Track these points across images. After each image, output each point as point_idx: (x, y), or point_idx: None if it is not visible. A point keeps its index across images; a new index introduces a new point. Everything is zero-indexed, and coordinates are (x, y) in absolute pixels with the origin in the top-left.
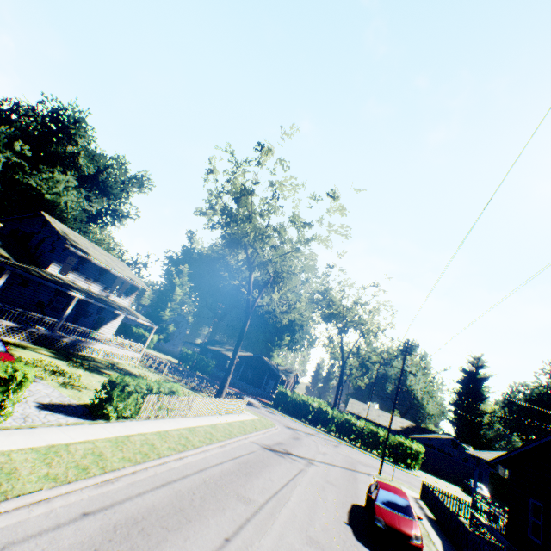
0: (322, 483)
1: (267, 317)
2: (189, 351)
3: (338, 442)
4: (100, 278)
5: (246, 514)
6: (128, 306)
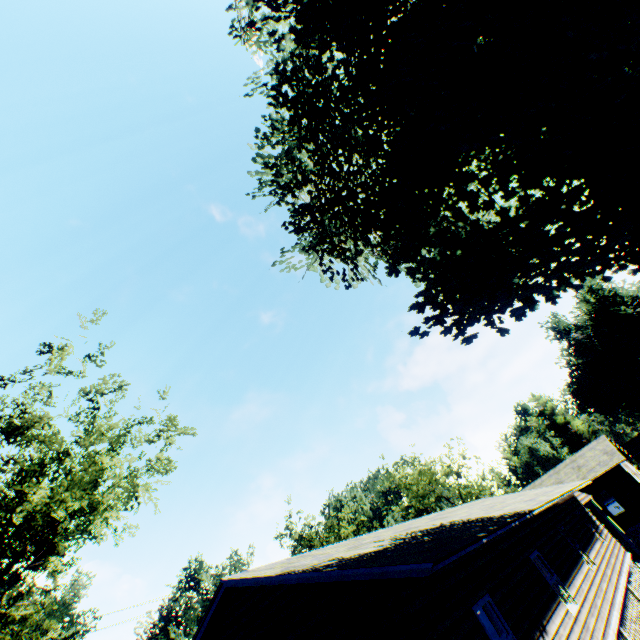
0: None
1: None
2: None
3: None
4: None
5: None
6: None
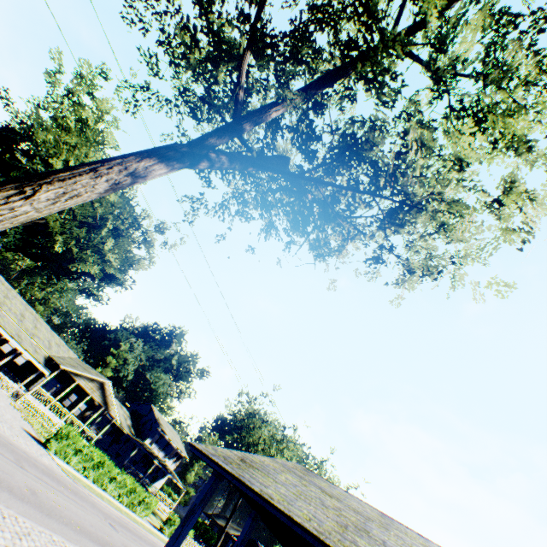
0: None
1: None
2: (200, 519)
3: None
4: (165, 447)
5: None
6: (173, 469)
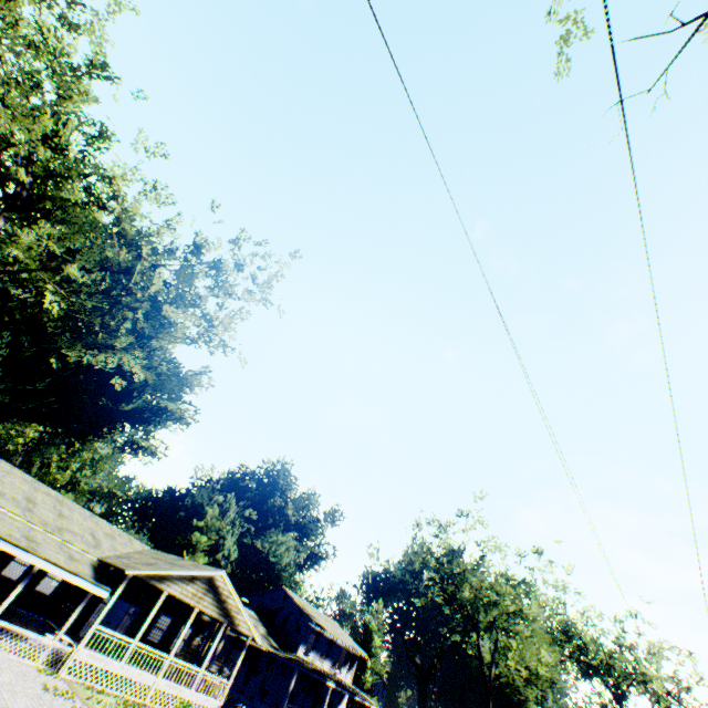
0: None
1: (508, 692)
2: None
3: None
4: (329, 651)
5: None
6: (350, 681)
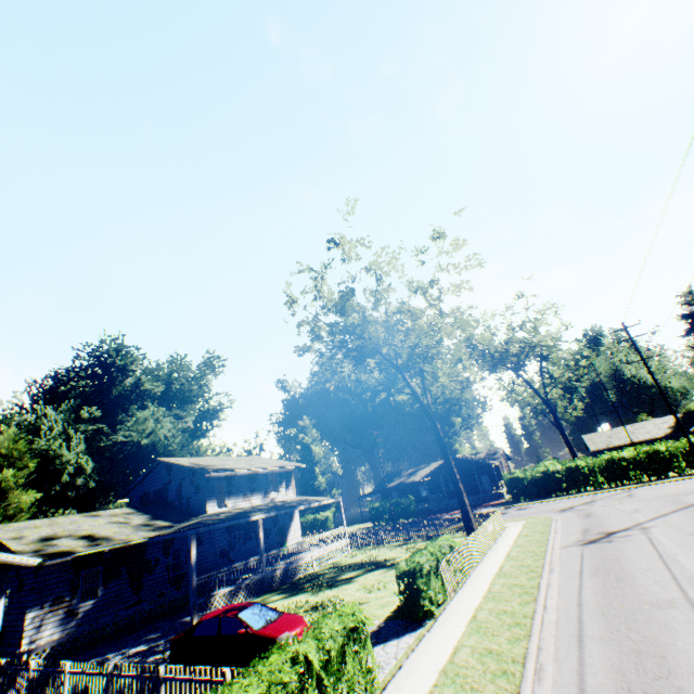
0: (689, 539)
1: (449, 407)
2: (377, 504)
3: (625, 491)
4: (254, 486)
5: (691, 616)
6: (295, 496)
